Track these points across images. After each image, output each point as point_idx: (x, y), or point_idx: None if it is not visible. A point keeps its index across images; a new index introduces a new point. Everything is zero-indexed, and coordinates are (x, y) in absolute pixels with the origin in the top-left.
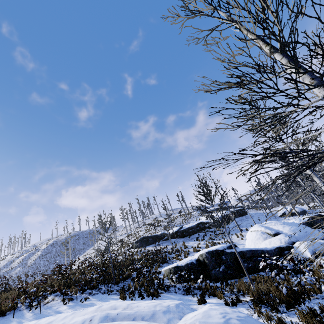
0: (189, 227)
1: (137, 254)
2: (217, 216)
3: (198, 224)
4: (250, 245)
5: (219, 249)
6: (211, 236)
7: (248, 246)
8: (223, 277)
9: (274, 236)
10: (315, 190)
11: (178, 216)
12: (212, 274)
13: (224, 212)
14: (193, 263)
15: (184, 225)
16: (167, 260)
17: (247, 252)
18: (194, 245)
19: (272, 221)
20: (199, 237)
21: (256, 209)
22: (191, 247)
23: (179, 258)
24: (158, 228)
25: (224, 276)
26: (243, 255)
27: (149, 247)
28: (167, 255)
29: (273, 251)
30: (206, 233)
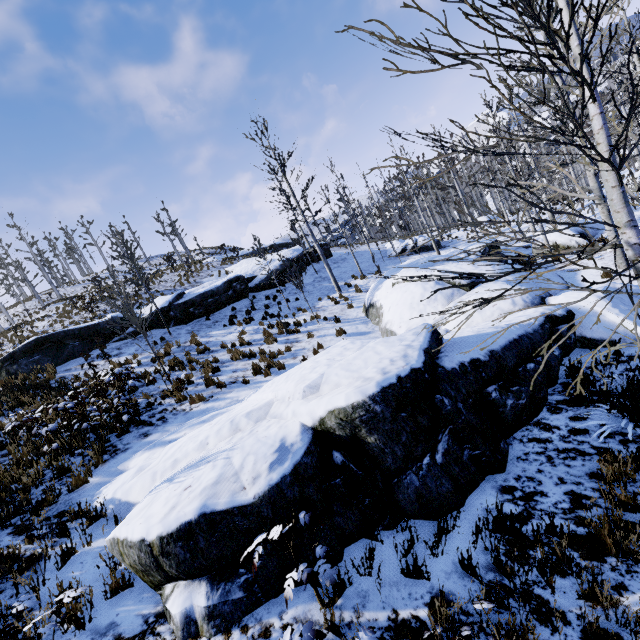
0: (204, 291)
1: (7, 407)
2: (275, 261)
3: (230, 283)
4: (407, 320)
5: (423, 367)
6: (268, 310)
7: (401, 323)
8: (453, 490)
9: (470, 290)
10: (460, 202)
11: (166, 271)
12: (408, 494)
13: (290, 251)
14: (306, 470)
15: (185, 289)
16: (139, 415)
17: (507, 355)
18: (227, 339)
19: (433, 256)
20: (235, 315)
21: (344, 247)
22: (221, 348)
23: (189, 398)
24: (103, 304)
25: (454, 482)
26: (500, 368)
27: (66, 368)
28: (139, 398)
29: (539, 333)
30: (254, 304)
